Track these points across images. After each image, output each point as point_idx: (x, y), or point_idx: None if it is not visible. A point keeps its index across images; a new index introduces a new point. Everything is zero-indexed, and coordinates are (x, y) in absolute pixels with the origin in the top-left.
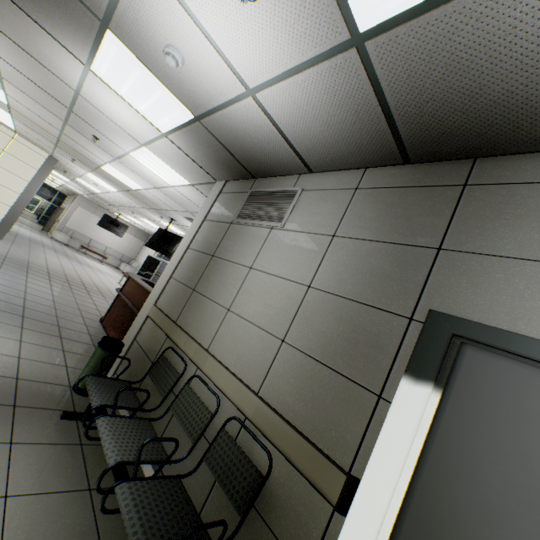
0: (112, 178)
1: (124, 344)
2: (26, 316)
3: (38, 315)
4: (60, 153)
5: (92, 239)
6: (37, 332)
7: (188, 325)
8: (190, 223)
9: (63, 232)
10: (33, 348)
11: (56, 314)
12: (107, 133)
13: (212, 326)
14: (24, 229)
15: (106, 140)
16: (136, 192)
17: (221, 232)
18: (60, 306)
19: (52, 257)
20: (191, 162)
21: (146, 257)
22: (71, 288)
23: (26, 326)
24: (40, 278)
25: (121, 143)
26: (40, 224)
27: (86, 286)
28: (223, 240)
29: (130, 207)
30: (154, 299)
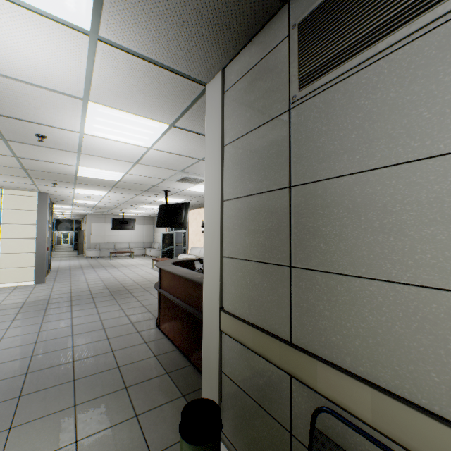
0: (94, 181)
1: (218, 409)
2: (77, 378)
3: (91, 364)
4: (41, 185)
5: (115, 243)
6: (95, 401)
7: (336, 349)
8: (184, 185)
9: (92, 249)
10: (95, 448)
11: (111, 347)
12: (42, 117)
13: (449, 356)
14: (64, 261)
15: (50, 131)
16: (121, 183)
17: (275, 139)
18: (111, 332)
19: (91, 275)
20: (156, 73)
21: (161, 236)
22: (115, 299)
23: (79, 397)
24: (85, 306)
25: (63, 120)
26: (75, 251)
27: (128, 289)
28: (292, 147)
29: (126, 201)
30: (215, 299)
